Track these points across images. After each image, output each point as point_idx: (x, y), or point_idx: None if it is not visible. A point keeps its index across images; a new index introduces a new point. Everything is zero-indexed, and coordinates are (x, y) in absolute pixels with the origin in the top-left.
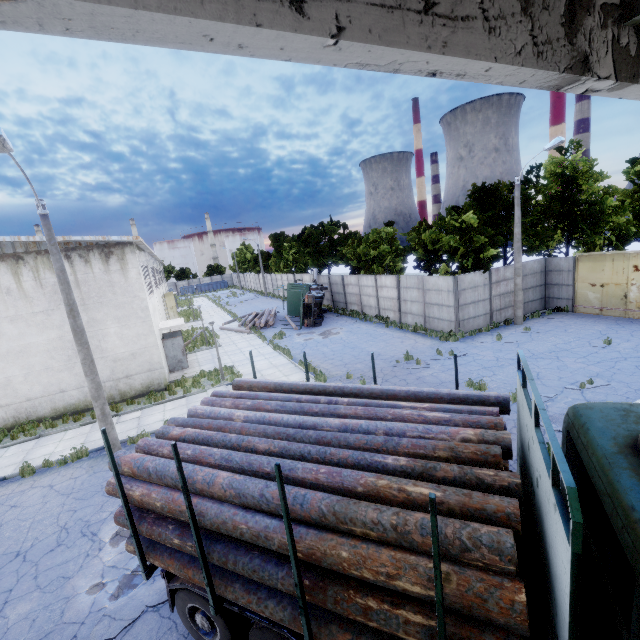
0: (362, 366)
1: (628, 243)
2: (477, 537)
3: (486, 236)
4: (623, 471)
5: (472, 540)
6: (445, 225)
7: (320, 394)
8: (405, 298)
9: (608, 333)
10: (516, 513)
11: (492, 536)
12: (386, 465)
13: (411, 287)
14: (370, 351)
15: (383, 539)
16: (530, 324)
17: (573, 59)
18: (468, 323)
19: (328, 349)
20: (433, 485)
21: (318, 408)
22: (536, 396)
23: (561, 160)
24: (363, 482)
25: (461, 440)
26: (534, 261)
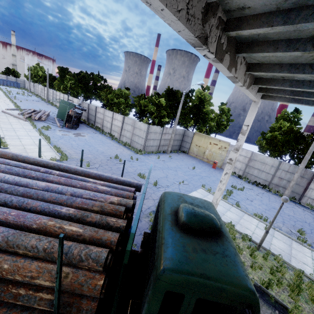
0: (91, 156)
1: (212, 133)
2: (89, 254)
3: (167, 112)
4: (168, 222)
5: (86, 256)
6: (152, 100)
7: (44, 166)
8: (125, 128)
9: (195, 165)
10: (115, 241)
11: (97, 253)
12: (60, 212)
13: (129, 124)
14: (99, 149)
15: (36, 256)
16: (172, 155)
17: (202, 34)
18: (149, 148)
19: (75, 143)
20: (81, 225)
21: (35, 174)
22: (145, 186)
23: (202, 92)
24: (38, 222)
25: (110, 202)
26: (181, 129)
